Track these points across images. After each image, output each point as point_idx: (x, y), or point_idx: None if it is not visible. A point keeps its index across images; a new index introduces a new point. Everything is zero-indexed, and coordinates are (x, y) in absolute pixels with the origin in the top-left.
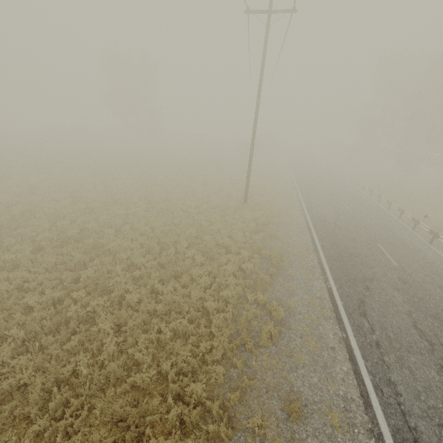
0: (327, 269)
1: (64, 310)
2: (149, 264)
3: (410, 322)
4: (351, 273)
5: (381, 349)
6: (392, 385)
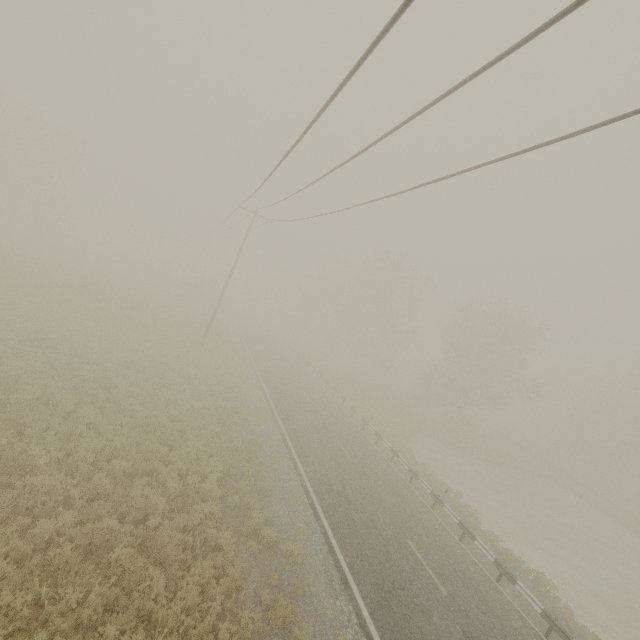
0: (270, 399)
1: (93, 391)
2: (139, 376)
3: (311, 424)
4: (284, 402)
5: (296, 431)
6: (299, 441)
